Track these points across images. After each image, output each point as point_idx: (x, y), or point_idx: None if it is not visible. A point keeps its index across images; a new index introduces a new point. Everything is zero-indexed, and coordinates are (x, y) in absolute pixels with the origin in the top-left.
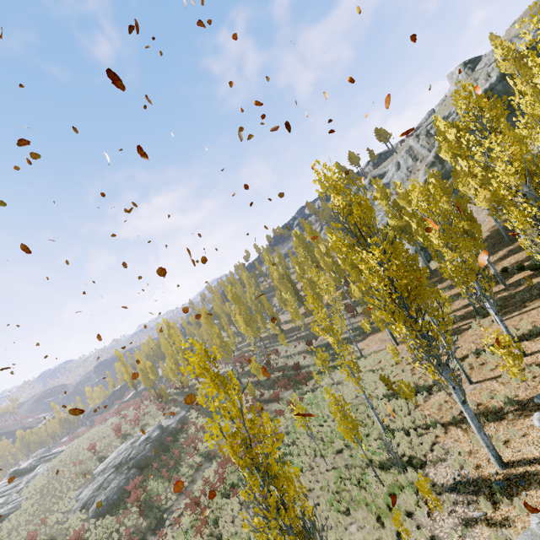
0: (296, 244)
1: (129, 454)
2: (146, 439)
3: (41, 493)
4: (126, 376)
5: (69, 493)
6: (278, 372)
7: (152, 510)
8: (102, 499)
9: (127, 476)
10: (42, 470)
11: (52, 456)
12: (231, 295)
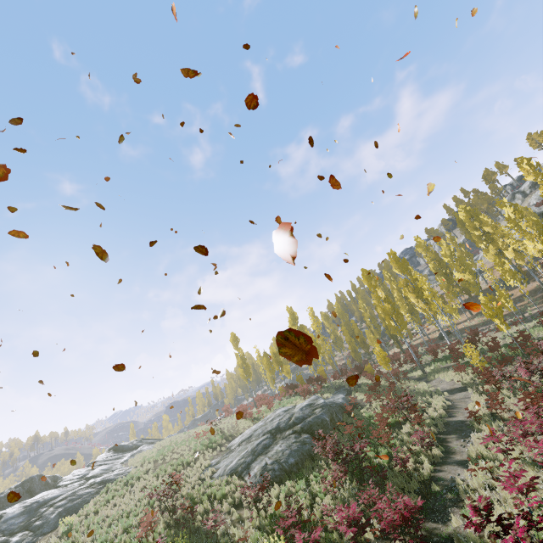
0: (467, 220)
1: (289, 417)
2: (308, 405)
3: (155, 463)
4: (240, 368)
5: (199, 461)
6: (501, 349)
7: (384, 482)
8: (267, 463)
9: (299, 439)
10: (148, 448)
11: (155, 440)
12: (394, 262)
